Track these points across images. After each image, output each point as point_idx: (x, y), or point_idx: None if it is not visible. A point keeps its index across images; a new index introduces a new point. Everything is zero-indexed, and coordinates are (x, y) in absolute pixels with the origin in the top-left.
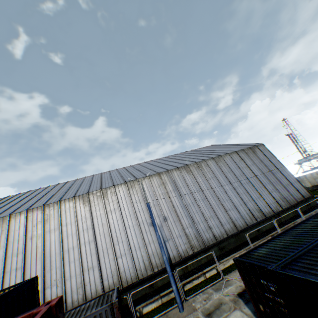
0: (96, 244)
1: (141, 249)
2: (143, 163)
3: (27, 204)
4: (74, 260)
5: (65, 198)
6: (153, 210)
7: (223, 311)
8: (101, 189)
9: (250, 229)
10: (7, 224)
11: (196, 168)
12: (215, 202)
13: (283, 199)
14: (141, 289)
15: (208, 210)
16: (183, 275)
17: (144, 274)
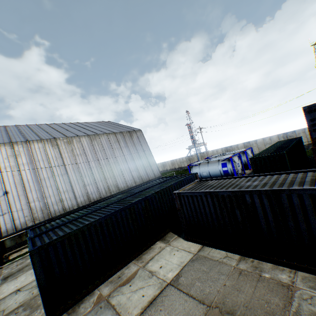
0: None
1: None
2: (12, 127)
3: None
4: None
5: None
6: None
7: (21, 272)
8: None
9: None
10: None
11: (65, 143)
12: (76, 178)
13: (140, 177)
14: None
15: (66, 185)
16: (14, 246)
17: None
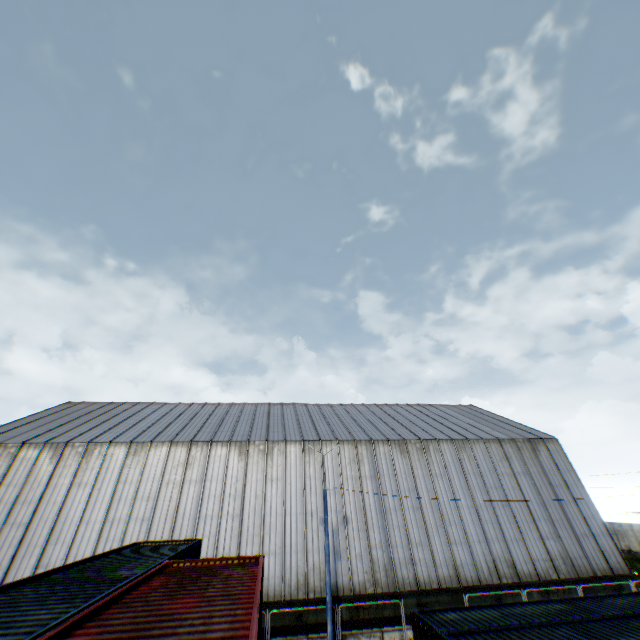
0: (241, 522)
1: (299, 554)
2: (338, 407)
3: (168, 431)
4: (209, 533)
5: (218, 438)
6: (331, 499)
7: None
8: (267, 440)
9: (483, 591)
10: (146, 454)
11: (418, 450)
12: (435, 521)
13: (567, 559)
14: (284, 616)
15: (419, 530)
16: (349, 621)
17: (294, 594)
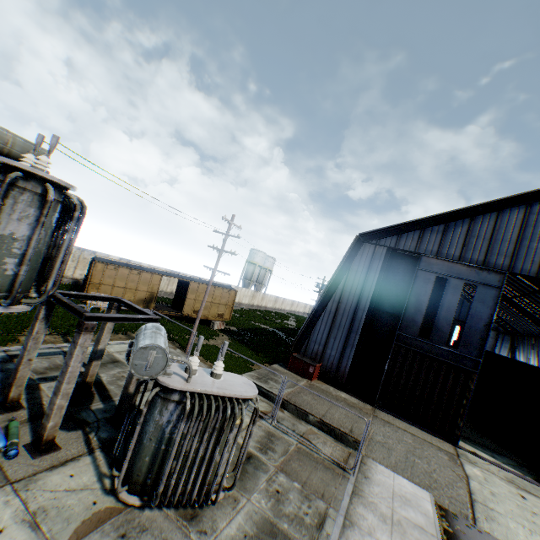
0: None
1: None
2: None
3: None
4: None
5: None
6: None
7: None
8: None
9: None
10: None
11: None
12: None
13: None
14: None
15: None
16: None
17: None
